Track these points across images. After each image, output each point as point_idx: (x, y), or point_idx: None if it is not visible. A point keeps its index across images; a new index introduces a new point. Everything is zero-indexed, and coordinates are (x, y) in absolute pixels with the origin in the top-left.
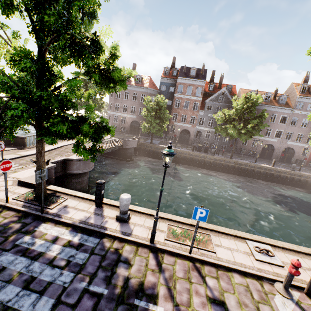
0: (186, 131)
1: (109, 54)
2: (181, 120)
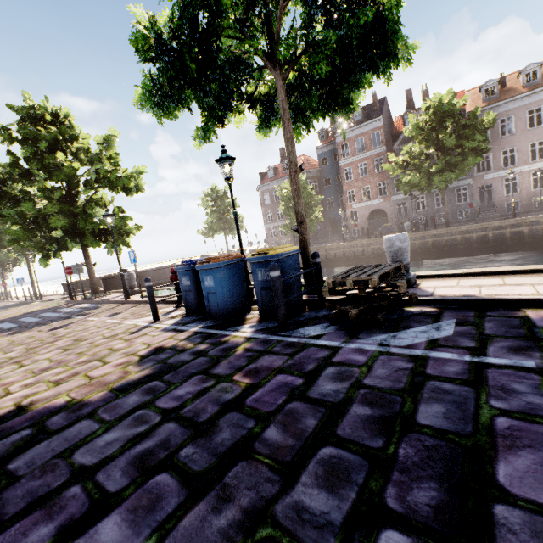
0: (378, 212)
1: (110, 163)
2: (362, 197)
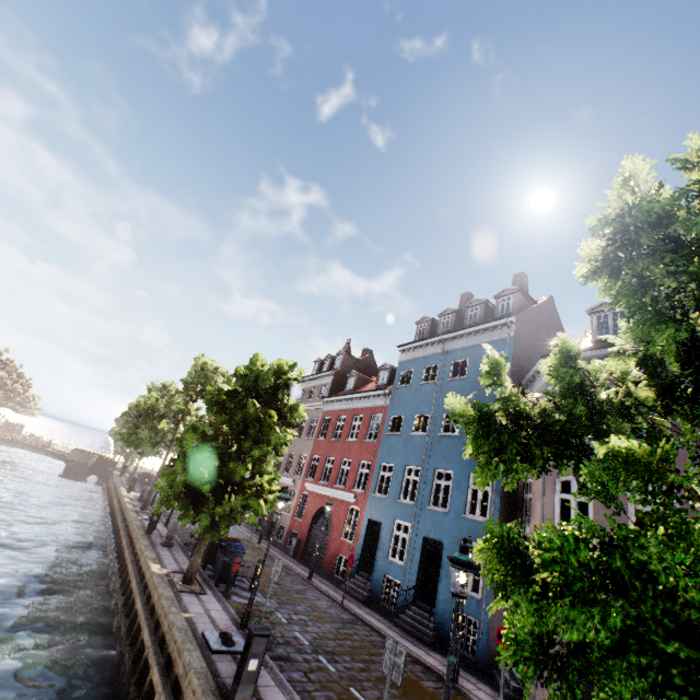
0: None
1: None
2: None
